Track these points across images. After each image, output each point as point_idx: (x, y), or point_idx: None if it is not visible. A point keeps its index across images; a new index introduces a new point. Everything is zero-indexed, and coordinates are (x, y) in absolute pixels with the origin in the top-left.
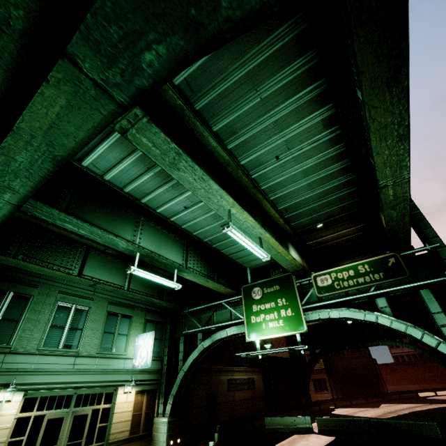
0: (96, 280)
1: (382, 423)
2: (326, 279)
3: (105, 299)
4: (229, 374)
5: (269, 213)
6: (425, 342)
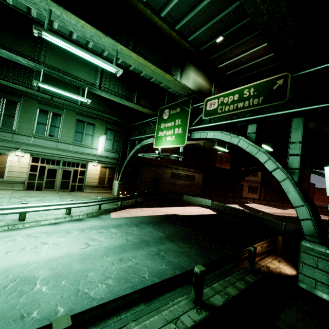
0: (53, 95)
1: (250, 214)
2: (214, 104)
3: (73, 111)
4: (174, 170)
5: (155, 24)
6: (266, 166)
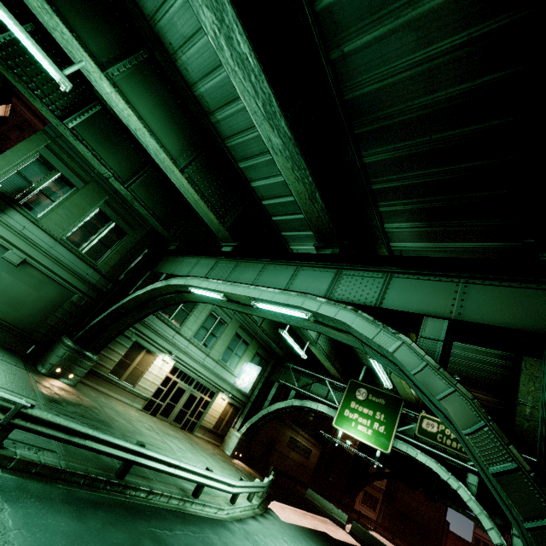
0: None
1: None
2: (432, 426)
3: (238, 322)
4: (294, 433)
5: None
6: (489, 535)
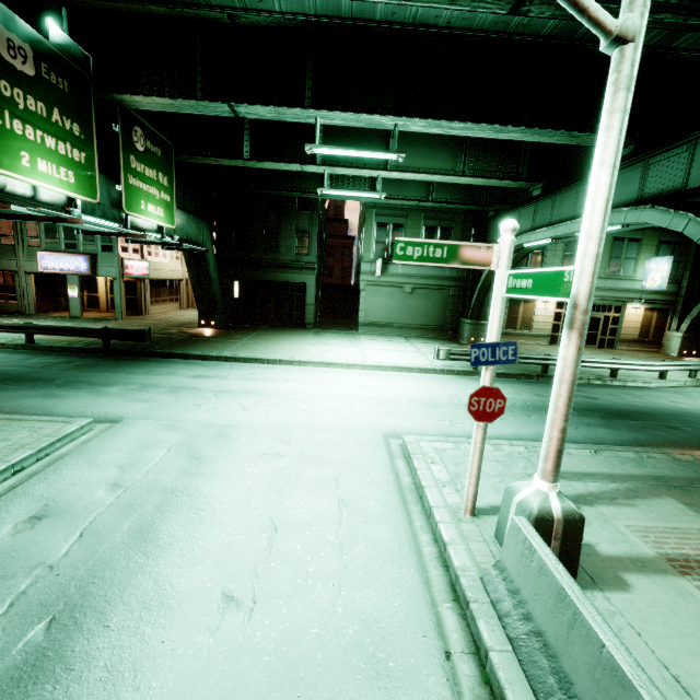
0: None
1: None
2: None
3: None
4: None
5: None
6: None
